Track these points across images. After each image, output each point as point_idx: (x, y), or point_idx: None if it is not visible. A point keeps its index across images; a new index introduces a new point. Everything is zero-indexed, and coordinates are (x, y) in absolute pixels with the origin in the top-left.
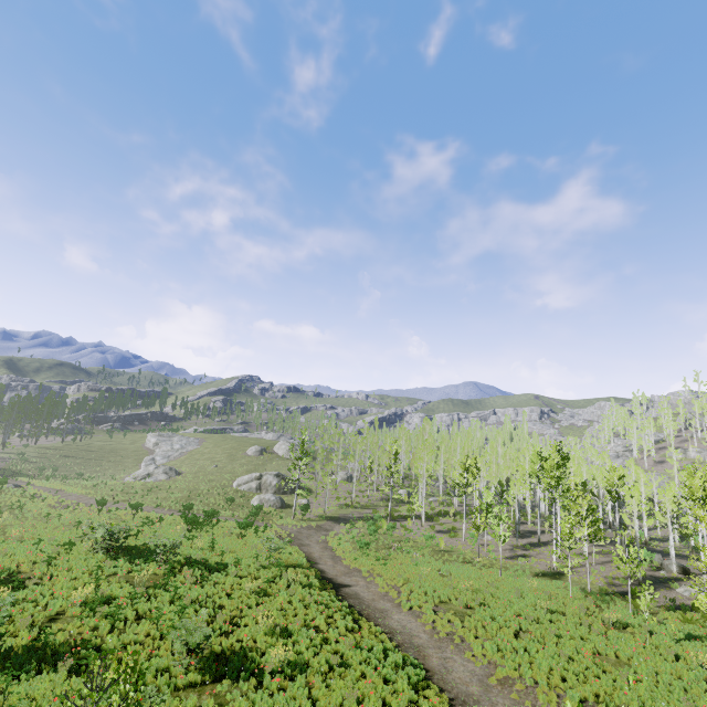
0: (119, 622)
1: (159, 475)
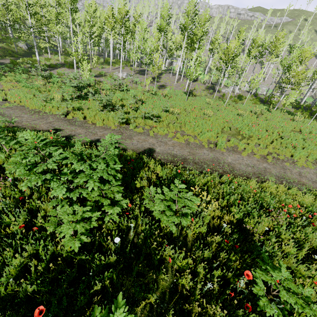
0: None
1: None
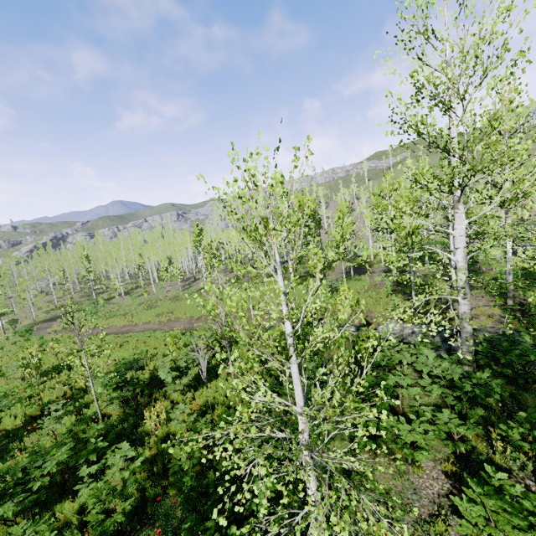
0: None
1: None
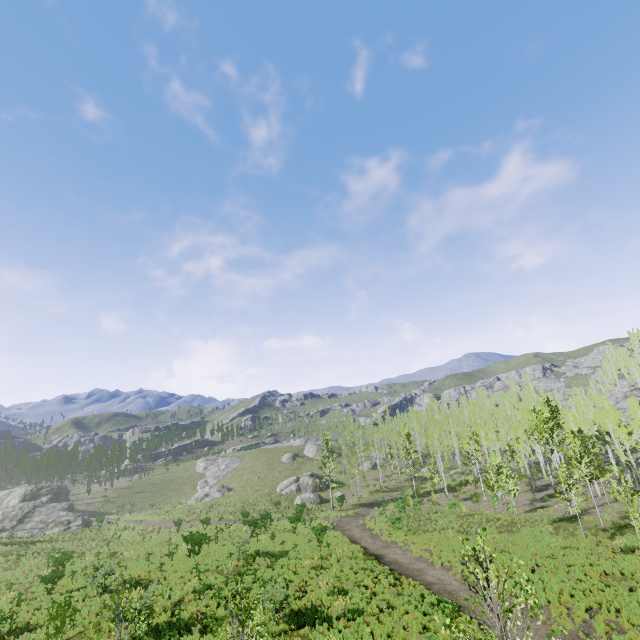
0: (222, 600)
1: (215, 494)
